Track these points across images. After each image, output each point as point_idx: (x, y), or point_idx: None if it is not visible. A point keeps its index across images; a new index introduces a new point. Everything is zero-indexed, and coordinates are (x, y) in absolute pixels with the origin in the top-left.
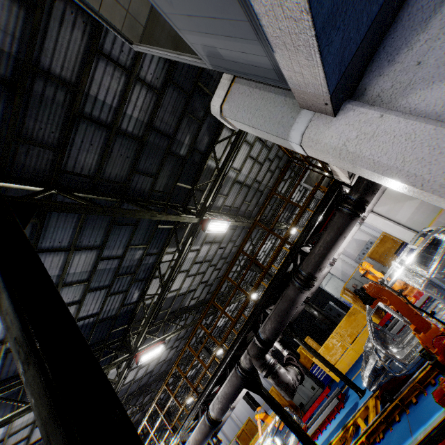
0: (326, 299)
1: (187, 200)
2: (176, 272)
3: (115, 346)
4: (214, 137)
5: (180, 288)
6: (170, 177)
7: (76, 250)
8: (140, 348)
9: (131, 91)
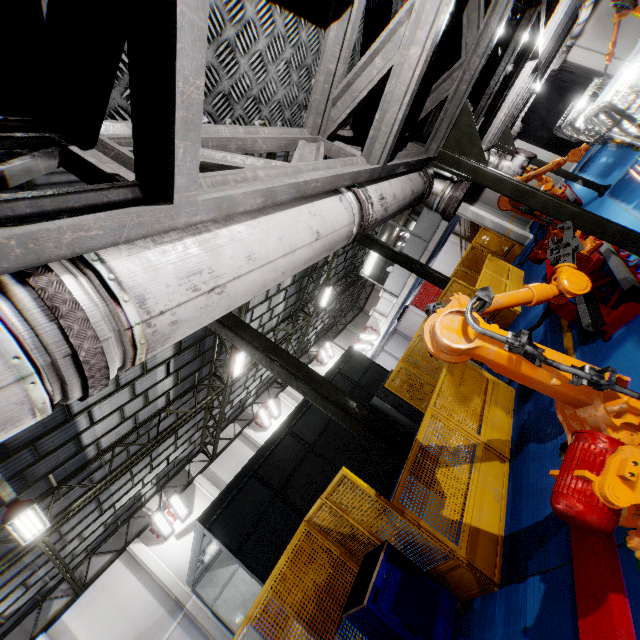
0: (381, 375)
1: None
2: None
3: None
4: None
5: None
6: None
7: None
8: None
9: None
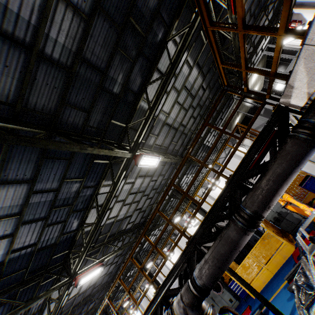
0: None
1: (121, 137)
2: (114, 202)
3: (57, 269)
4: (146, 79)
5: (117, 215)
6: (103, 114)
7: (1, 184)
8: (79, 271)
9: (53, 9)
